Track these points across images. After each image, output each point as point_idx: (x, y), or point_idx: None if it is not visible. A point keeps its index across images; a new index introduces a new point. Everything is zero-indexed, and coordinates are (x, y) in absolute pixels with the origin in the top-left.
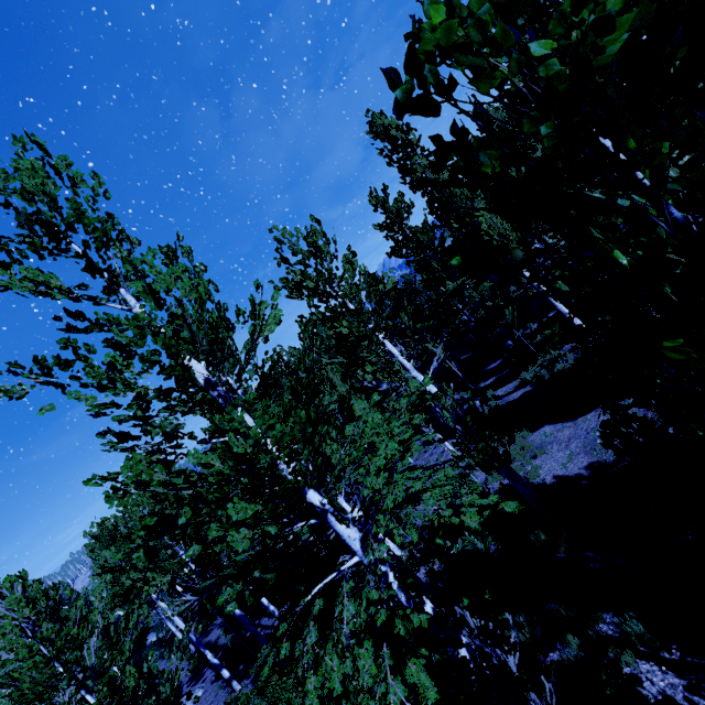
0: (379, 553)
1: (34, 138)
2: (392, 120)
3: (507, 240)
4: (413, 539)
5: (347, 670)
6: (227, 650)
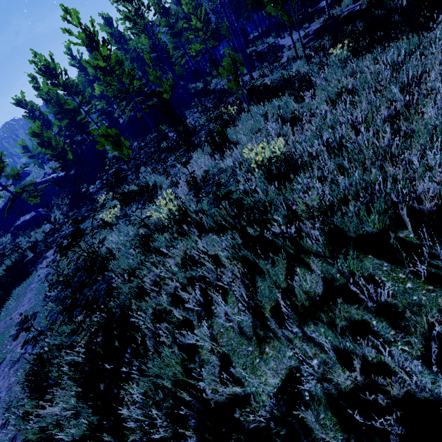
0: None
1: None
2: None
3: None
4: None
5: None
6: None
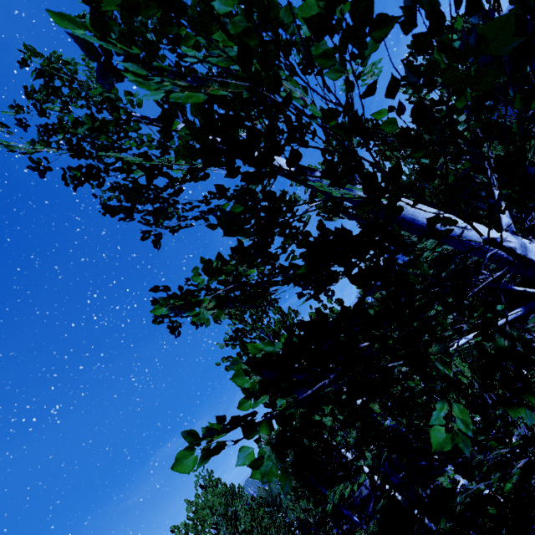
0: None
1: None
2: None
3: None
4: None
5: None
6: None
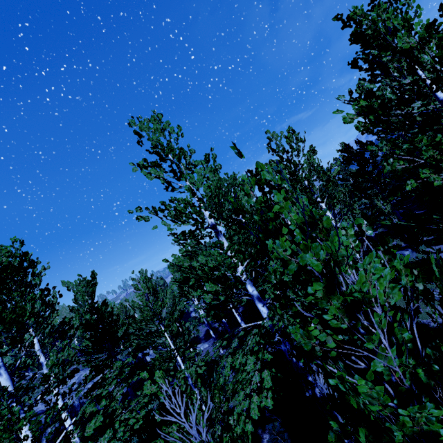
0: (266, 324)
1: (158, 115)
2: (383, 29)
3: (265, 252)
4: (279, 325)
5: (243, 361)
6: (221, 334)
